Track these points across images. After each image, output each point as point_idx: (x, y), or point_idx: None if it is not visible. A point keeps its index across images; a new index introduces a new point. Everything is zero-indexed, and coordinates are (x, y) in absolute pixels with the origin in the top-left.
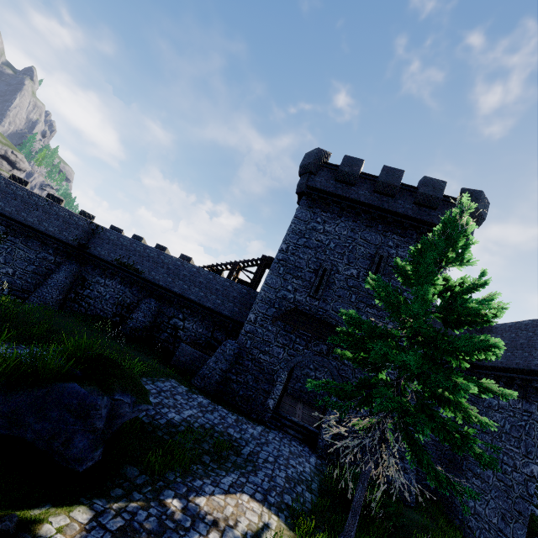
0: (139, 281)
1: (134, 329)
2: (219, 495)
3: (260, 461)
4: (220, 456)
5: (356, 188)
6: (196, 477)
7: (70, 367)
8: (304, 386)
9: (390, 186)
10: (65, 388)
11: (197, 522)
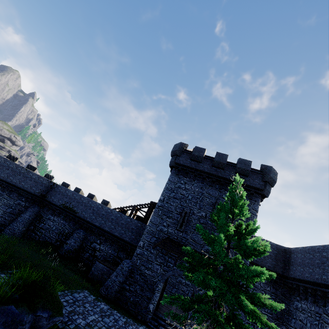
0: (75, 218)
1: (67, 251)
2: None
3: None
4: None
5: (202, 164)
6: None
7: (12, 293)
8: (178, 290)
9: (221, 163)
10: (5, 310)
11: None
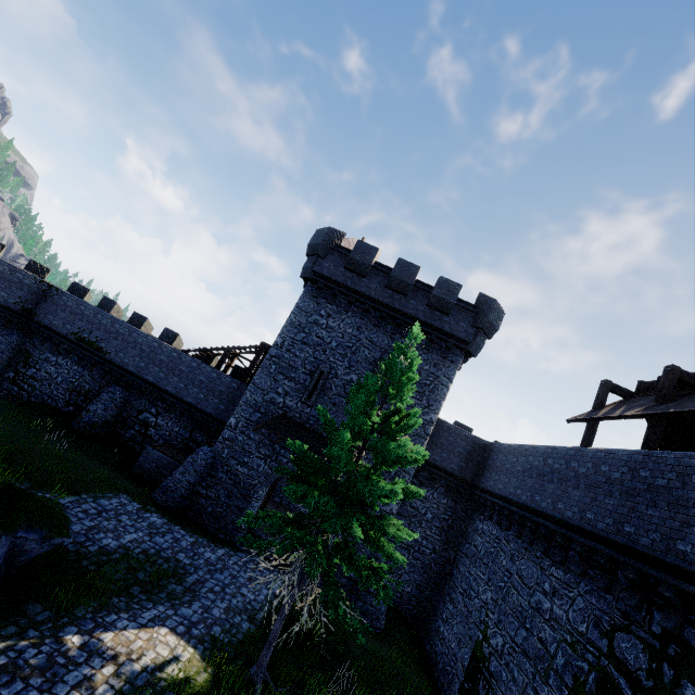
0: (103, 363)
1: (90, 424)
2: (133, 629)
3: (203, 591)
4: (156, 587)
5: (367, 280)
6: (112, 611)
7: None
8: None
9: (403, 283)
10: None
11: (94, 657)
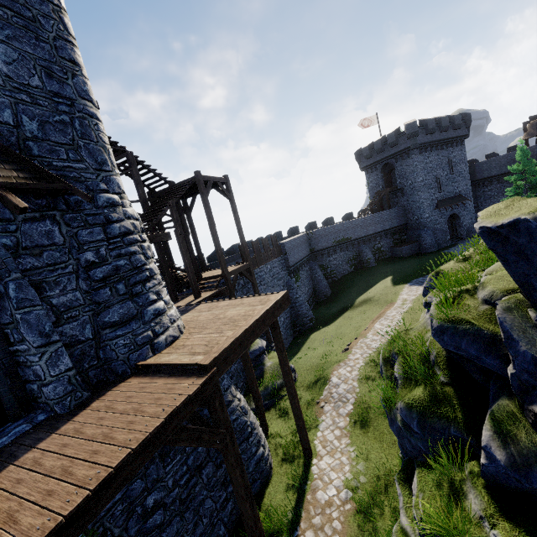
0: (352, 242)
1: (374, 261)
2: None
3: None
4: None
5: (434, 134)
6: None
7: None
8: None
9: (446, 127)
10: None
11: None
